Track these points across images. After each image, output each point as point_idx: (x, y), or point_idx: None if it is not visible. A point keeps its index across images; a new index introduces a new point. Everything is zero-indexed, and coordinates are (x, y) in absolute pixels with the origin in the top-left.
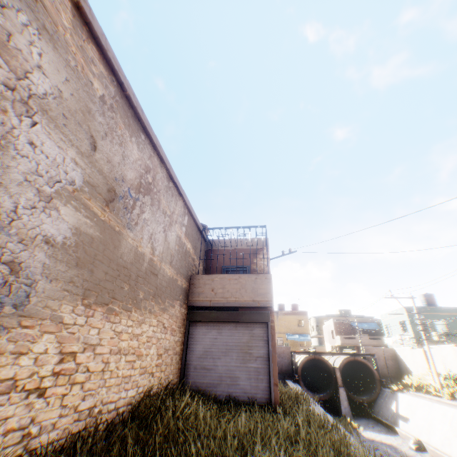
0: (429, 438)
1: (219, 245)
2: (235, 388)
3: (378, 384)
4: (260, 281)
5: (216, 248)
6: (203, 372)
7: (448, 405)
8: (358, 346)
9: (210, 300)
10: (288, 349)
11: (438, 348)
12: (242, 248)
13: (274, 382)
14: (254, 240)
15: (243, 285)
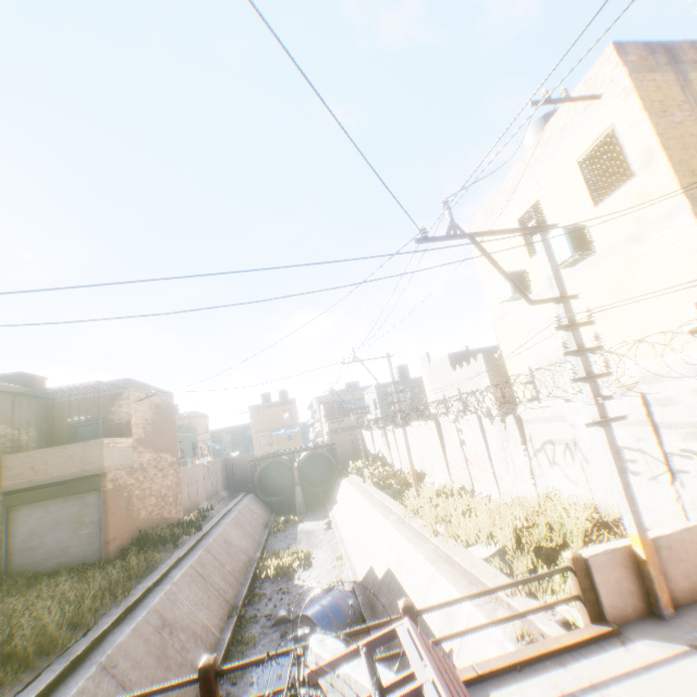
0: (338, 517)
1: (65, 395)
2: (68, 556)
3: (336, 472)
4: (91, 449)
5: (61, 400)
6: (31, 552)
7: (358, 485)
8: (350, 427)
9: (32, 481)
10: (250, 457)
11: (376, 431)
12: (96, 396)
13: (107, 541)
14: (112, 383)
15: (72, 456)
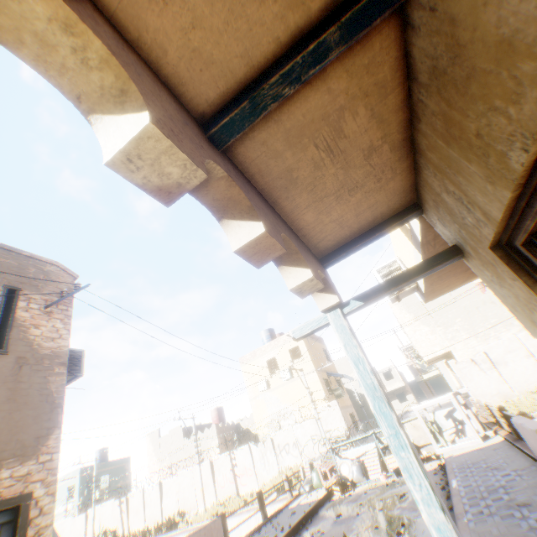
0: None
1: None
2: None
3: None
4: None
5: None
6: None
7: None
8: None
9: None
10: None
11: (102, 506)
12: None
13: None
14: None
15: None
